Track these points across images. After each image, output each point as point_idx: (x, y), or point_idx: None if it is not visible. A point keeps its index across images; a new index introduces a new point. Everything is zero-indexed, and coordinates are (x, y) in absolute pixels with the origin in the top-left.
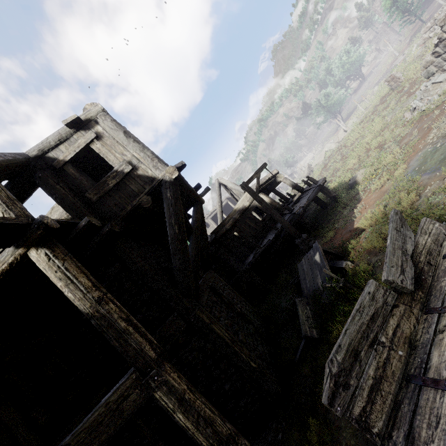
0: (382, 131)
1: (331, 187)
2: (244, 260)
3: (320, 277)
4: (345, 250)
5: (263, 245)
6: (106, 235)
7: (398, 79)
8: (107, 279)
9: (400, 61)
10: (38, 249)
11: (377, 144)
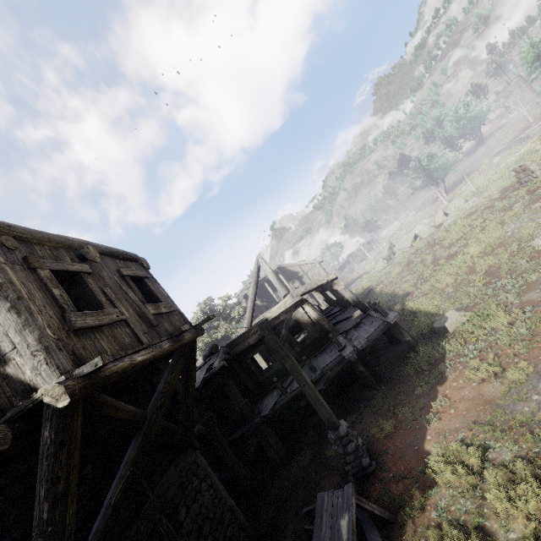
0: (496, 247)
1: (409, 308)
2: (265, 394)
3: None
4: (399, 505)
5: (290, 391)
6: None
7: (532, 173)
8: None
9: (534, 132)
10: None
11: (486, 267)
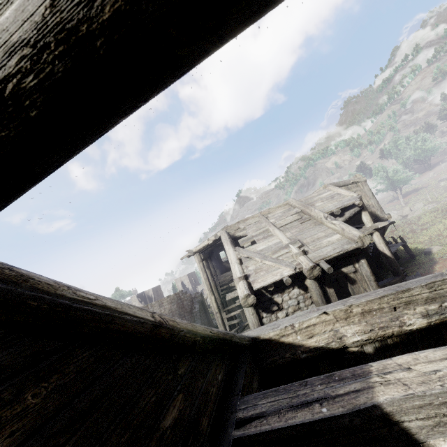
0: None
1: (401, 248)
2: None
3: None
4: None
5: None
6: None
7: None
8: None
9: None
10: (378, 232)
11: None
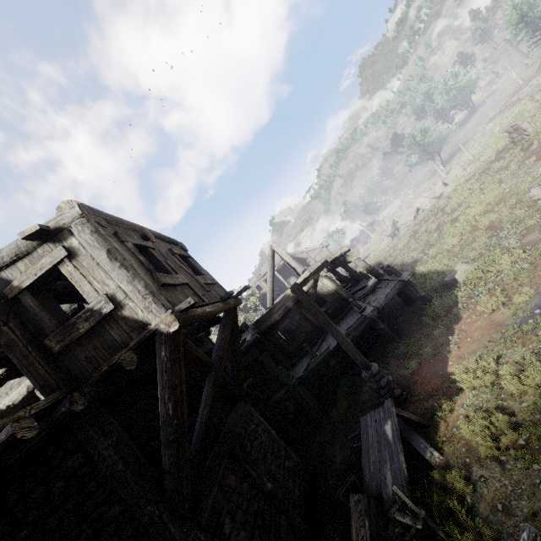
0: (496, 204)
1: (420, 272)
2: (295, 363)
3: (389, 467)
4: (431, 414)
5: (319, 353)
6: (61, 418)
7: (524, 131)
8: (63, 475)
9: (525, 94)
10: None
11: (488, 223)
